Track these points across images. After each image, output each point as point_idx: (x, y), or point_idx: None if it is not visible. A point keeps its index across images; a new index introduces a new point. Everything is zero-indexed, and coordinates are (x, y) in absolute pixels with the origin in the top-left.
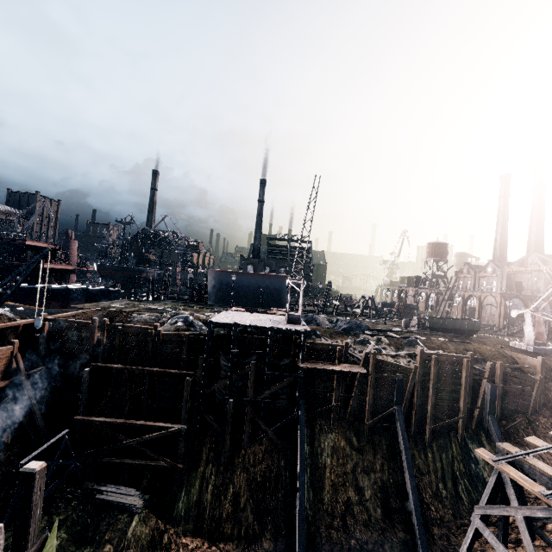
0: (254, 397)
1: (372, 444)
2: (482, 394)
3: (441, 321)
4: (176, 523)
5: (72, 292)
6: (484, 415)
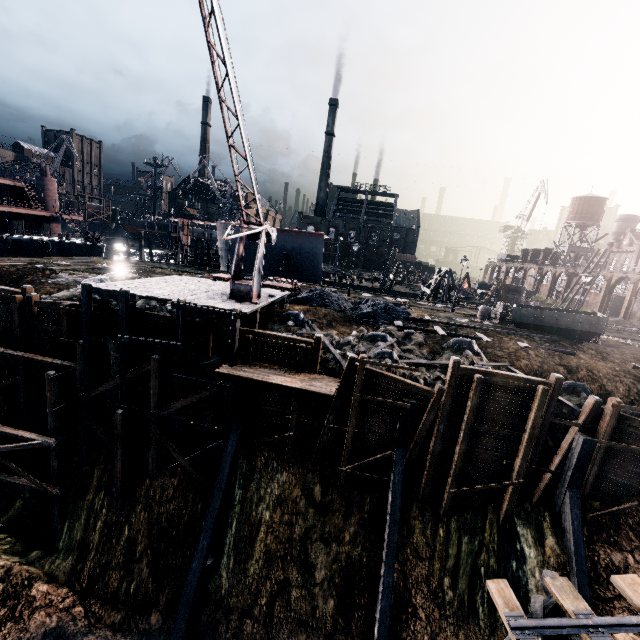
0: (158, 409)
1: (346, 500)
2: (564, 451)
3: (535, 312)
4: (49, 560)
5: (37, 245)
6: (559, 485)
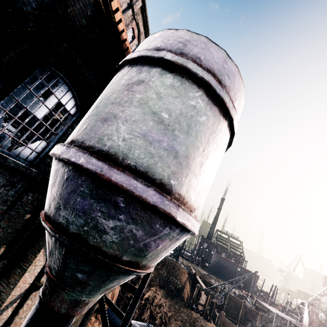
0: None
1: None
2: None
3: None
4: None
5: None
6: None
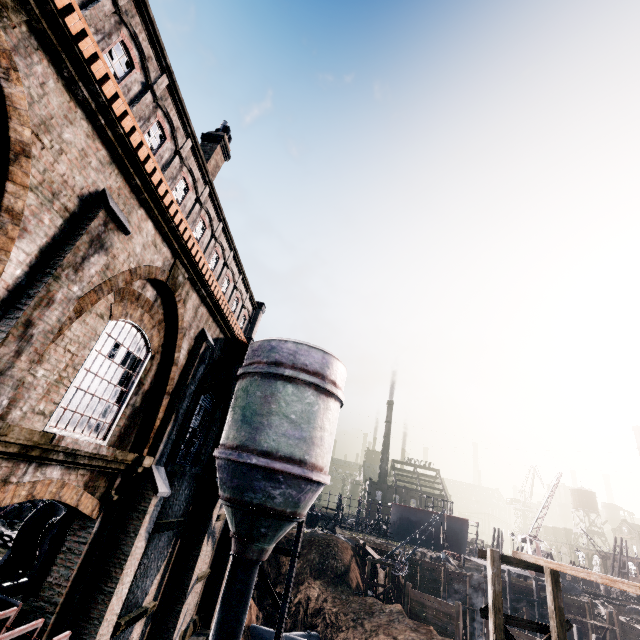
0: None
1: None
2: None
3: None
4: None
5: None
6: None
